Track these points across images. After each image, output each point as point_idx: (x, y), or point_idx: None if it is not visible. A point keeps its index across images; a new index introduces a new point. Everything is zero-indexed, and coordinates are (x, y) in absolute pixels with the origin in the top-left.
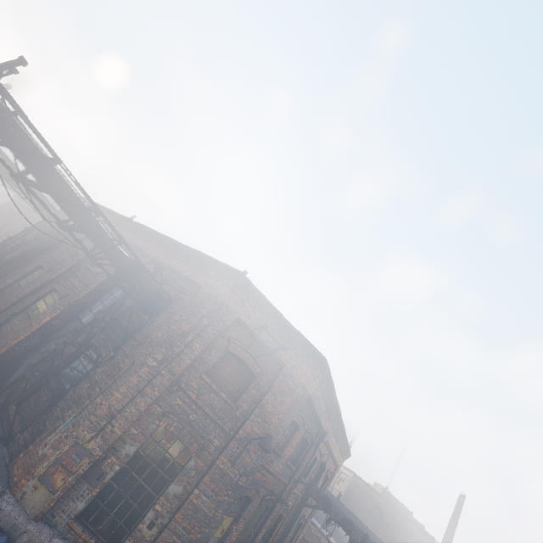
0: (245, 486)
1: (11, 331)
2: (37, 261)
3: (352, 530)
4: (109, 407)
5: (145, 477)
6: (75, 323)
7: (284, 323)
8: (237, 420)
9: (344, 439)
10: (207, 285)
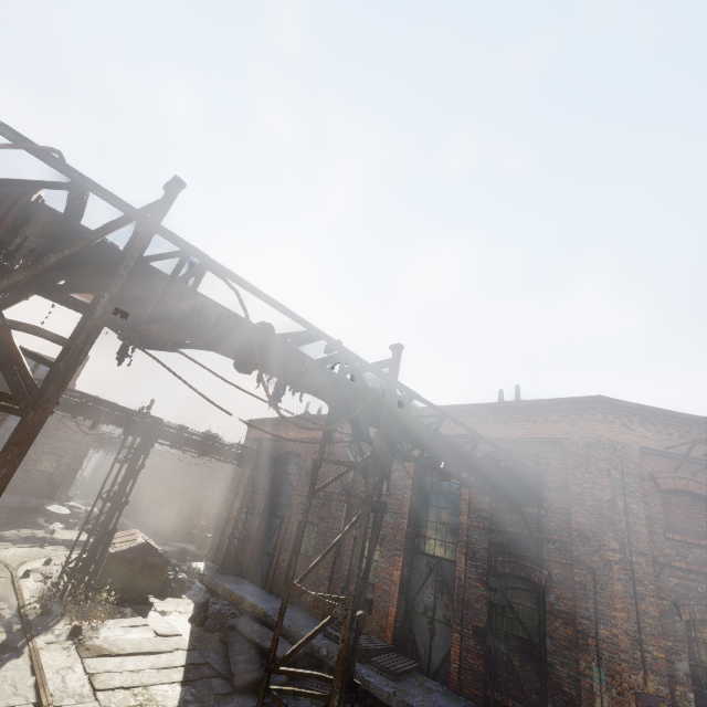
0: None
1: None
2: (291, 517)
3: None
4: (626, 633)
5: None
6: (421, 560)
7: (687, 420)
8: None
9: None
10: (567, 433)
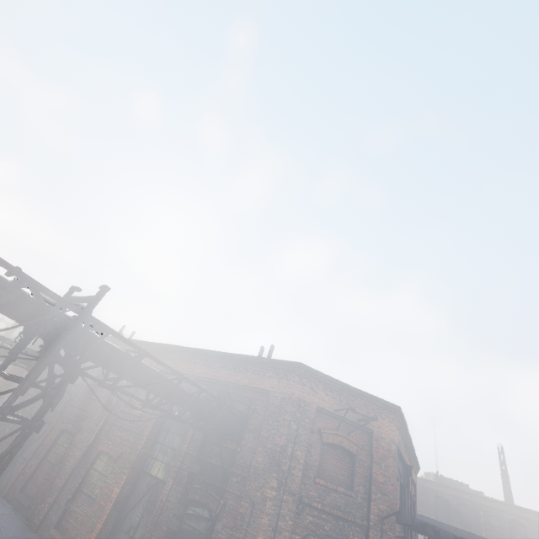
0: None
1: (77, 523)
2: (56, 425)
3: None
4: None
5: None
6: (145, 480)
7: (354, 392)
8: (362, 507)
9: (414, 458)
10: (274, 387)
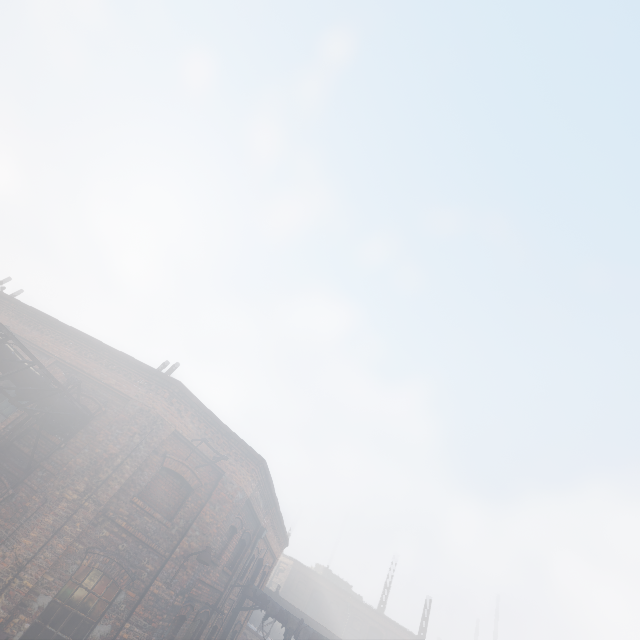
0: (181, 605)
1: None
2: None
3: (288, 620)
4: (16, 558)
5: (64, 627)
6: None
7: (224, 430)
8: (173, 539)
9: (282, 529)
10: (138, 396)
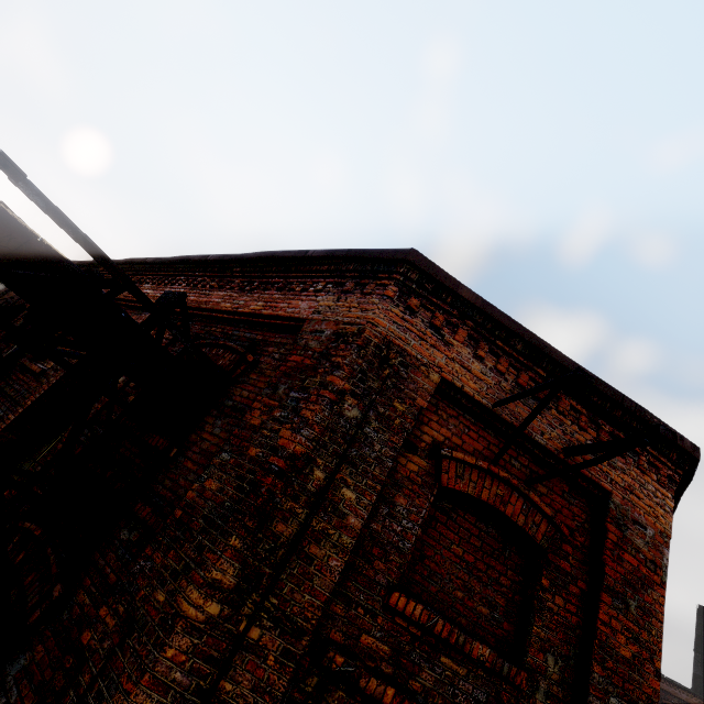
0: None
1: None
2: None
3: None
4: None
5: None
6: None
7: (564, 372)
8: None
9: None
10: (319, 312)
